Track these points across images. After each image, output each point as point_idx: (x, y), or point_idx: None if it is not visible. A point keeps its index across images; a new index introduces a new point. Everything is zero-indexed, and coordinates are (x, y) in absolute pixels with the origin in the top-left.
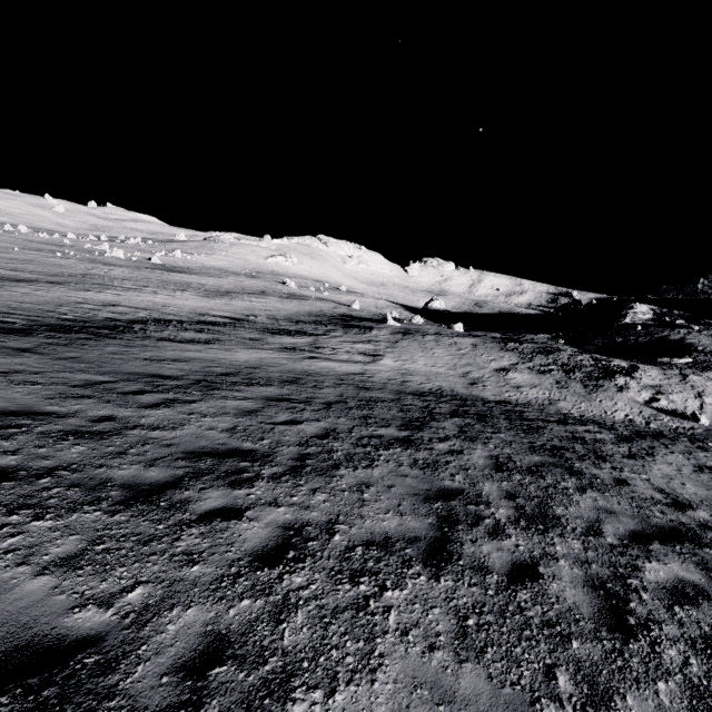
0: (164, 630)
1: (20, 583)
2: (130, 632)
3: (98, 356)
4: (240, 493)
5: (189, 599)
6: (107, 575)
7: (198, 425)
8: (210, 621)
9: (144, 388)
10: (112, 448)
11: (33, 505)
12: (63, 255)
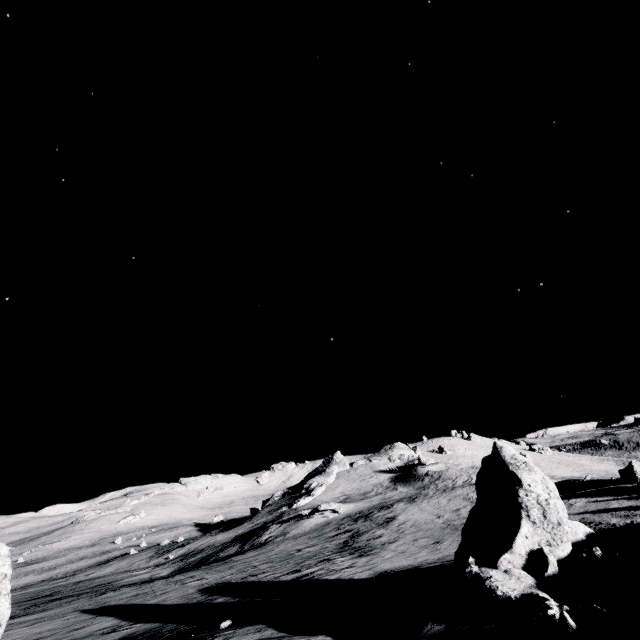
0: None
1: None
2: None
3: None
4: None
5: None
6: None
7: None
8: None
9: None
10: None
11: None
12: None
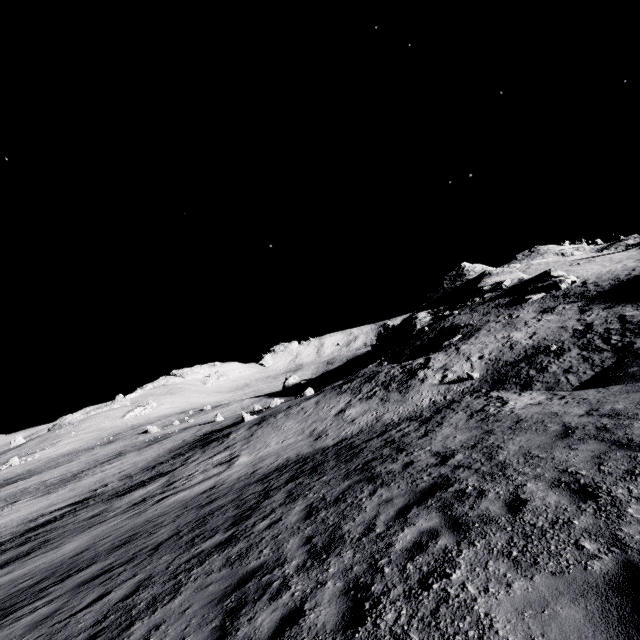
0: None
1: None
2: None
3: None
4: None
5: None
6: None
7: None
8: None
9: None
10: None
11: None
12: None
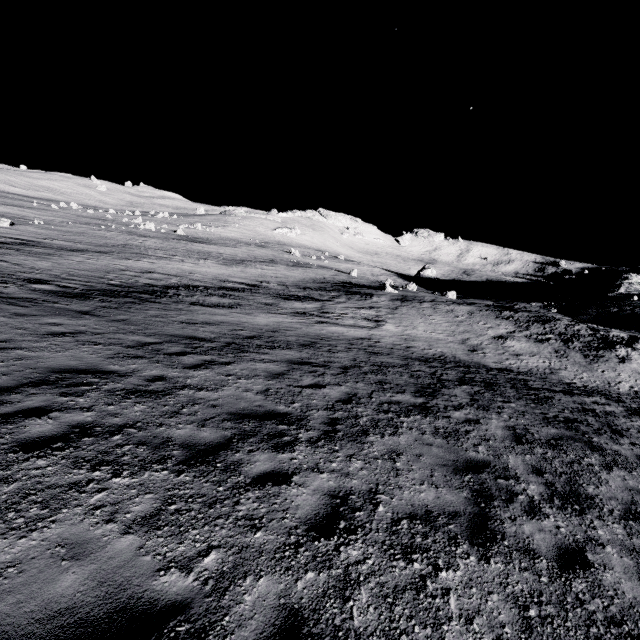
0: (241, 600)
1: (110, 541)
2: (212, 600)
3: (143, 319)
4: (284, 457)
5: (258, 567)
6: (182, 537)
7: (236, 387)
8: (282, 593)
9: (184, 350)
10: (168, 408)
11: (111, 462)
12: (107, 228)
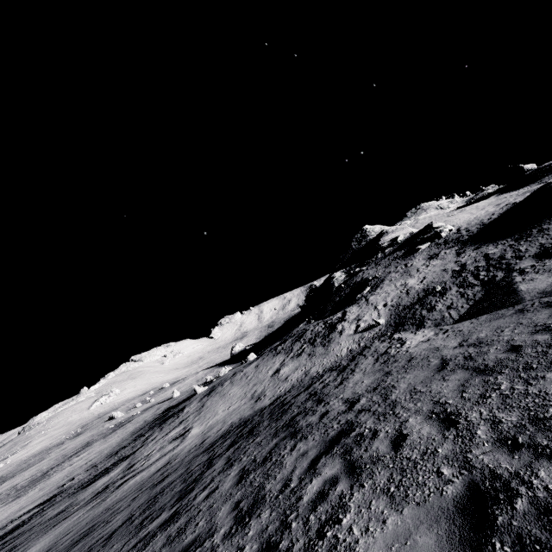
0: None
1: None
2: None
3: None
4: None
5: None
6: None
7: None
8: None
9: None
10: None
11: None
12: None
